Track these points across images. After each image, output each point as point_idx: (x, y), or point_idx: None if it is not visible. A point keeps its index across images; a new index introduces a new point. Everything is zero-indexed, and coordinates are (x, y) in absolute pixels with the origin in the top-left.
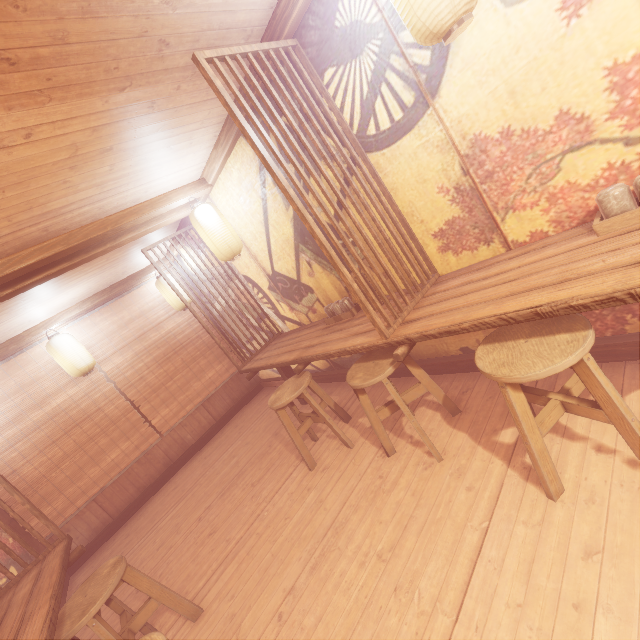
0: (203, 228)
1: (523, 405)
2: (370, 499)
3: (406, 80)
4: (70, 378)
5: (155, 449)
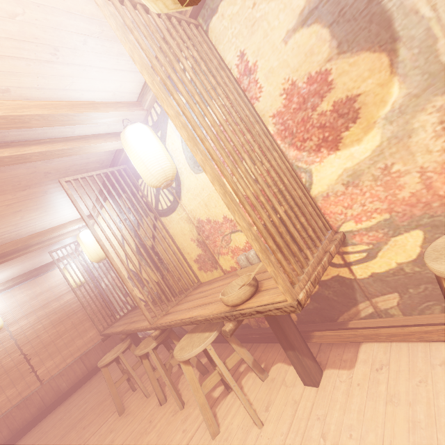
0: (83, 243)
1: (191, 374)
2: (137, 439)
3: (169, 190)
4: None
5: (34, 395)
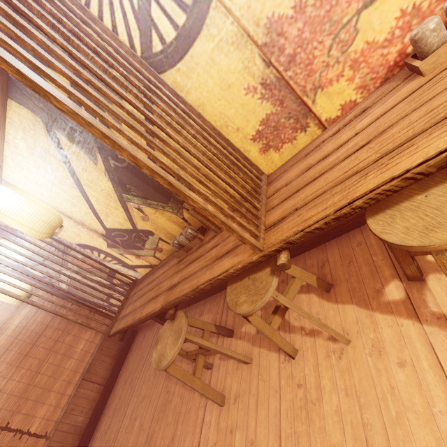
0: (2, 212)
1: None
2: (304, 419)
3: None
4: None
5: None
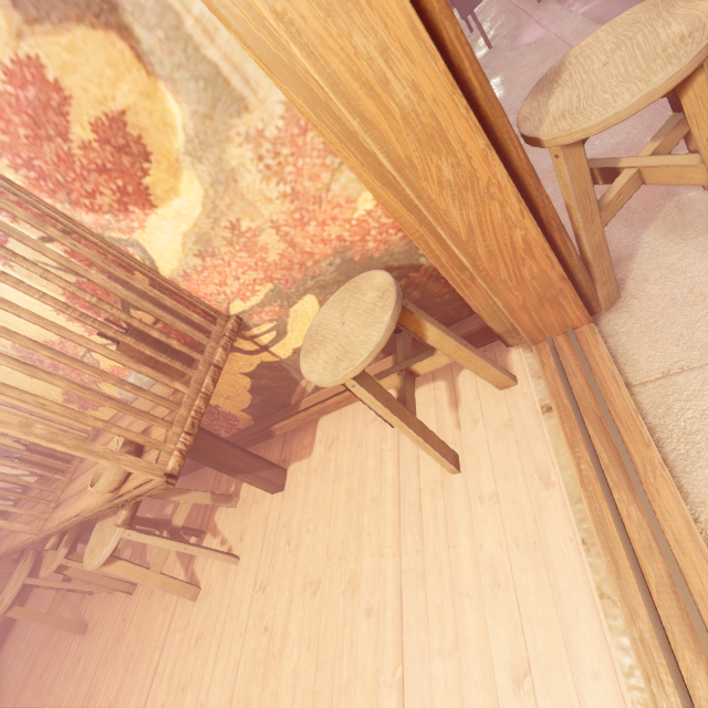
0: None
1: (126, 567)
2: (114, 649)
3: None
4: None
5: None
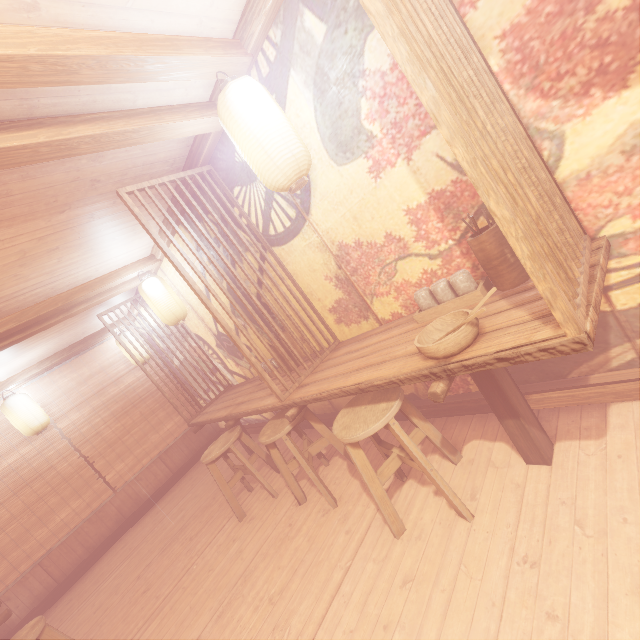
0: (150, 298)
1: (363, 459)
2: (277, 546)
3: (288, 201)
4: (24, 437)
5: (108, 506)
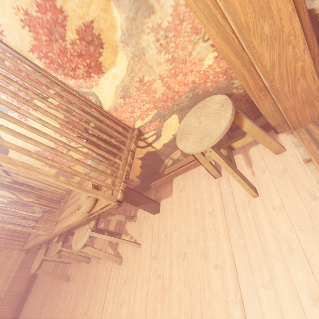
0: None
1: (90, 249)
2: (84, 287)
3: None
4: None
5: (1, 308)
